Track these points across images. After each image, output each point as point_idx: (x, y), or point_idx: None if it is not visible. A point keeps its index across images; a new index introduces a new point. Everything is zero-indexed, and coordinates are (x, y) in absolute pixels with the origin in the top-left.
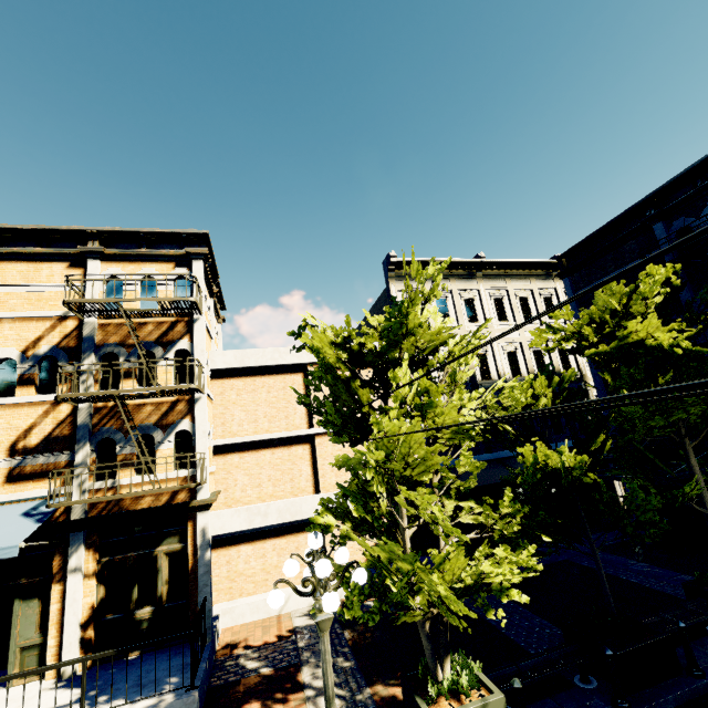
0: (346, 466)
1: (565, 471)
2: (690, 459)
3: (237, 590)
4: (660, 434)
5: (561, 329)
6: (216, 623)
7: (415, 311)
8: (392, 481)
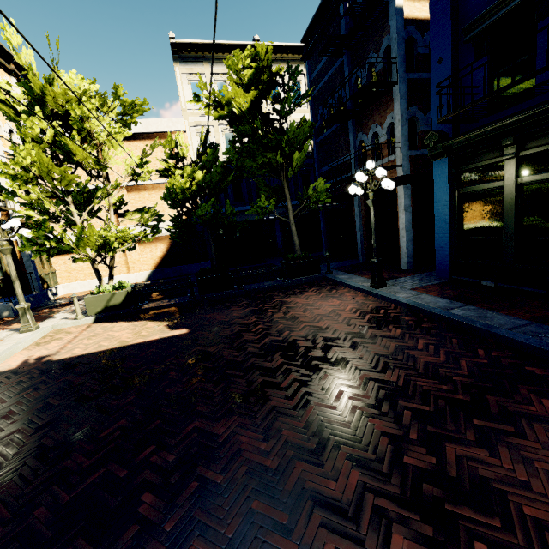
0: (15, 179)
1: (184, 192)
2: (285, 191)
3: (73, 277)
4: (261, 173)
5: (208, 98)
6: (51, 288)
7: (29, 74)
8: (77, 196)
